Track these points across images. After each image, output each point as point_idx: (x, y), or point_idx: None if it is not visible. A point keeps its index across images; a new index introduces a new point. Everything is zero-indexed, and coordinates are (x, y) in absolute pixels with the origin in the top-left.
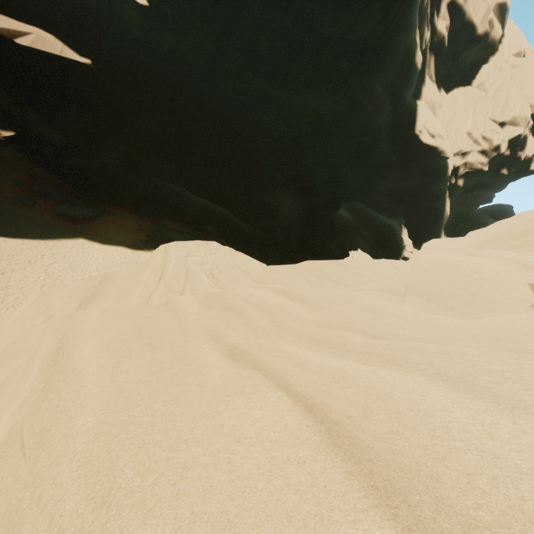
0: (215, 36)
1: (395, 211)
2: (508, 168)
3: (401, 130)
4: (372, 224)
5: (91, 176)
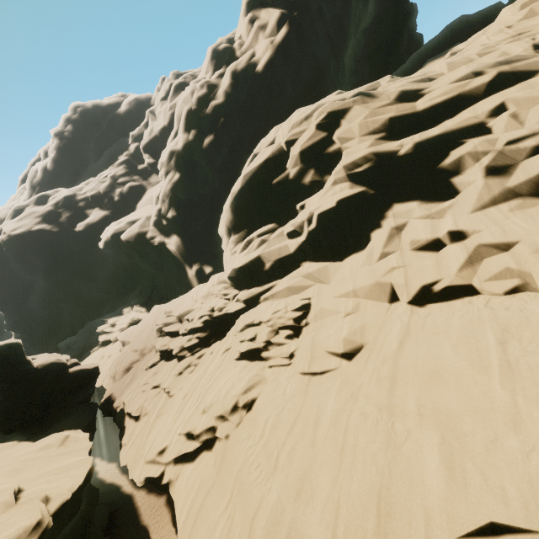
0: (18, 319)
1: (129, 299)
2: (211, 131)
3: (101, 255)
4: (90, 332)
5: None
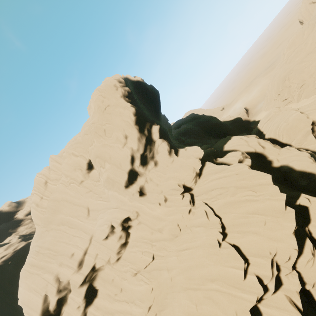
0: None
1: None
2: None
3: None
4: None
5: None
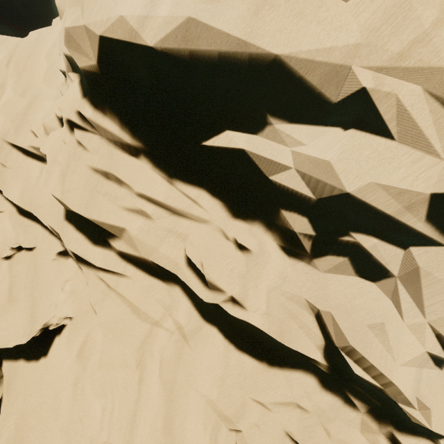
0: None
1: None
2: None
3: None
4: None
5: (13, 0)
